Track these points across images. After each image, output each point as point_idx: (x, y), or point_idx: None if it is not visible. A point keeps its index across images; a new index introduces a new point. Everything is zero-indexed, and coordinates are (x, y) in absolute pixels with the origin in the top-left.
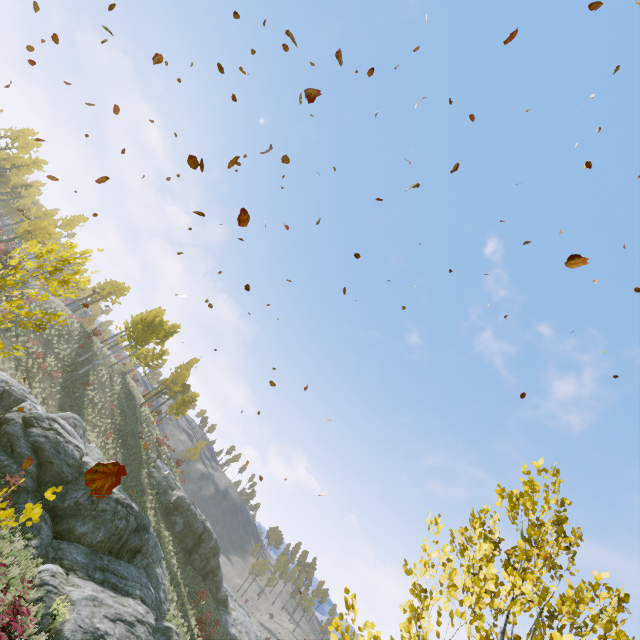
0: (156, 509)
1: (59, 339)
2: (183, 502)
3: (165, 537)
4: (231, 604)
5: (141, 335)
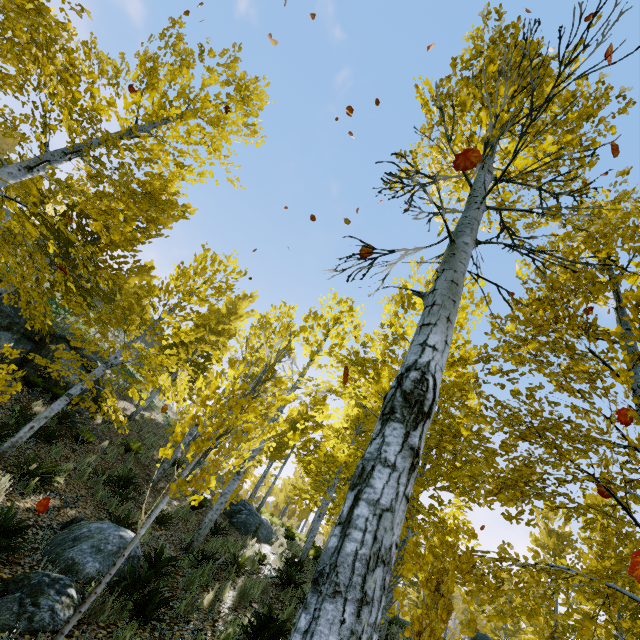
0: None
1: None
2: None
3: None
4: None
5: None
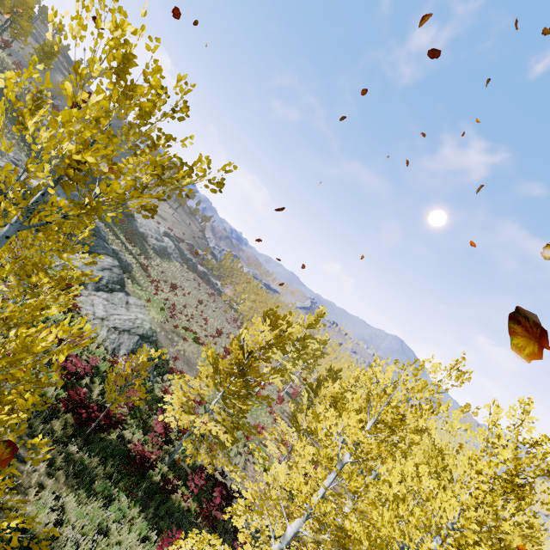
0: None
1: None
2: None
3: (83, 190)
4: (136, 215)
5: None
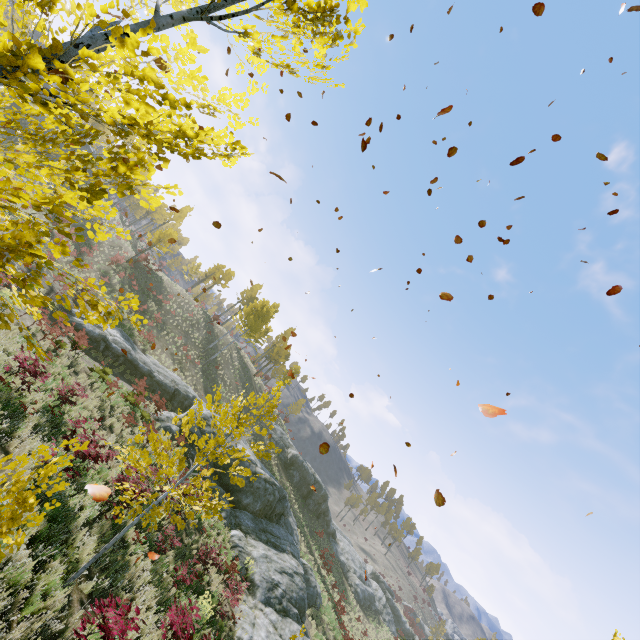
0: (278, 465)
1: (192, 329)
2: (297, 459)
3: (288, 488)
4: (338, 536)
5: (254, 325)
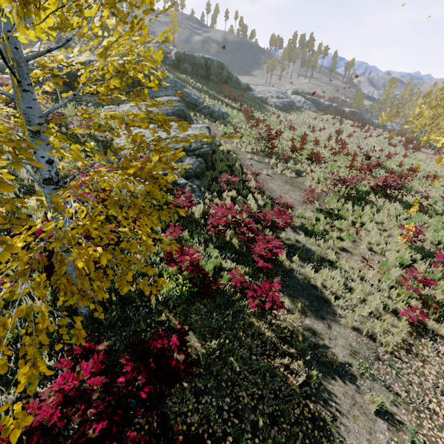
0: (168, 70)
1: None
2: (180, 55)
3: (184, 78)
4: (253, 87)
5: None
